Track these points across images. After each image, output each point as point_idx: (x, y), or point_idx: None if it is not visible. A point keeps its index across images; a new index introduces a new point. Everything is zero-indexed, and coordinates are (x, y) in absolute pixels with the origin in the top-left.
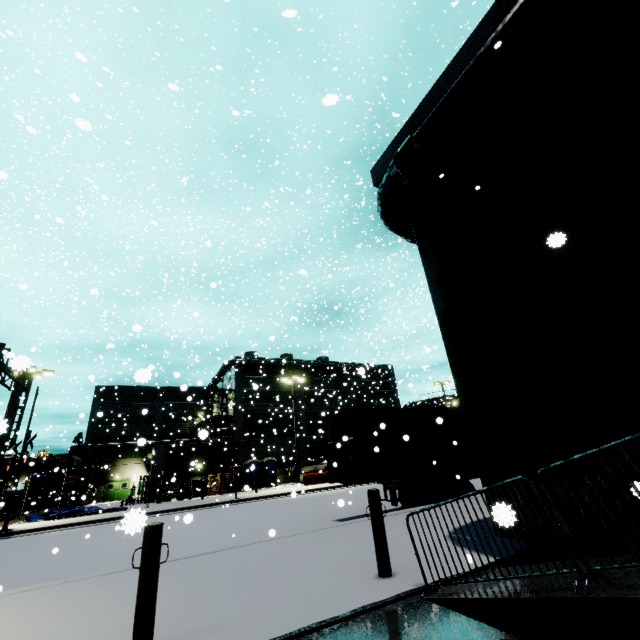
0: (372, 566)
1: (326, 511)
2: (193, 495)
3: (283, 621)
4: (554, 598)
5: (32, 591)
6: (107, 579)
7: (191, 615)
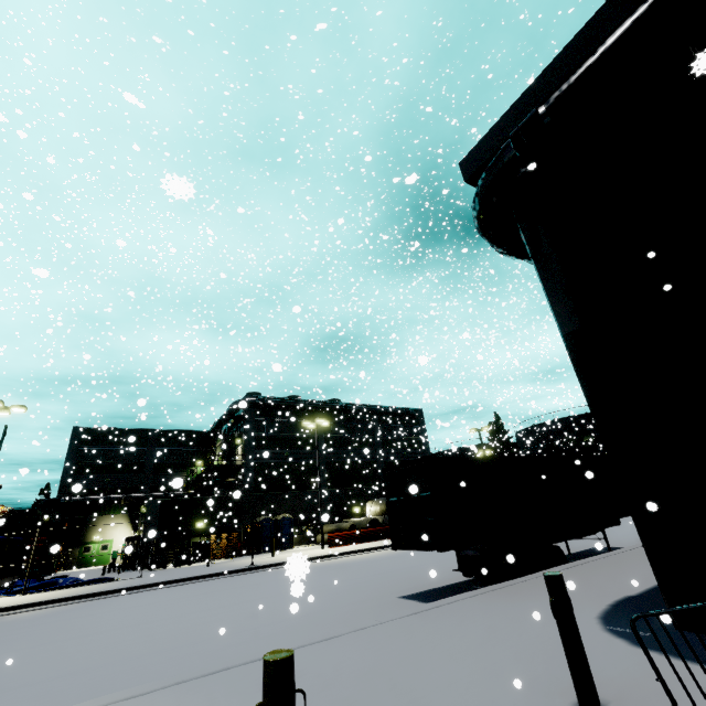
0: (548, 687)
1: (379, 583)
2: (193, 560)
3: None
4: None
5: None
6: None
7: None
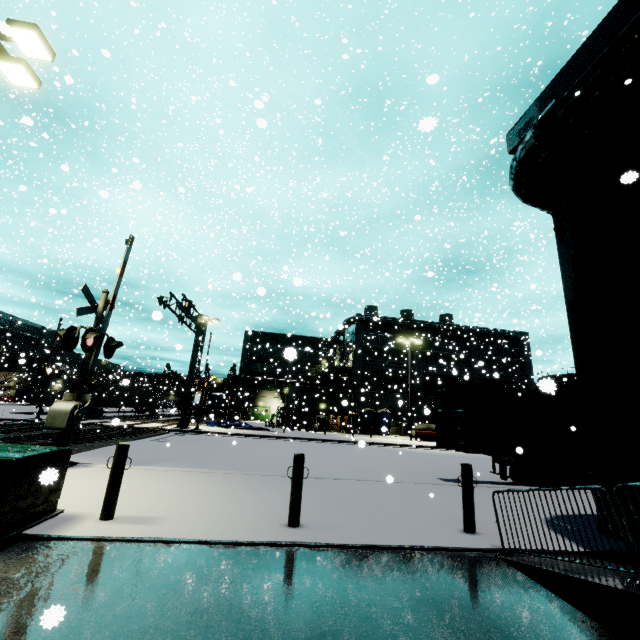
0: (460, 522)
1: (432, 469)
2: (318, 429)
3: (382, 537)
4: (604, 585)
5: (225, 474)
6: (266, 478)
7: (321, 515)
